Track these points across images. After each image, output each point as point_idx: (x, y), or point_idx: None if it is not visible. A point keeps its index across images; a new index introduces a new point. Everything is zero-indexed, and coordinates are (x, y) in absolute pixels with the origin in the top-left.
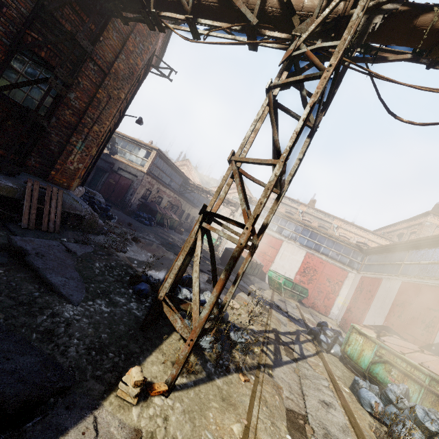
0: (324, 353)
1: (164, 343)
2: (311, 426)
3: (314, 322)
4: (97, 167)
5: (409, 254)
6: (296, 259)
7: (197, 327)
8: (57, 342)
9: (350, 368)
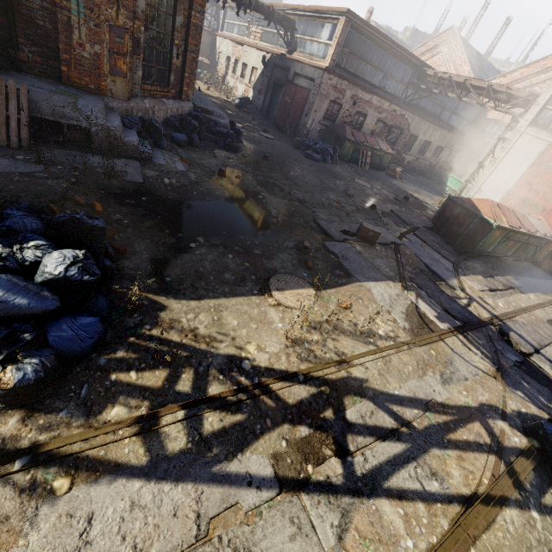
0: (514, 512)
1: None
2: None
3: None
4: (274, 82)
5: None
6: None
7: None
8: None
9: None
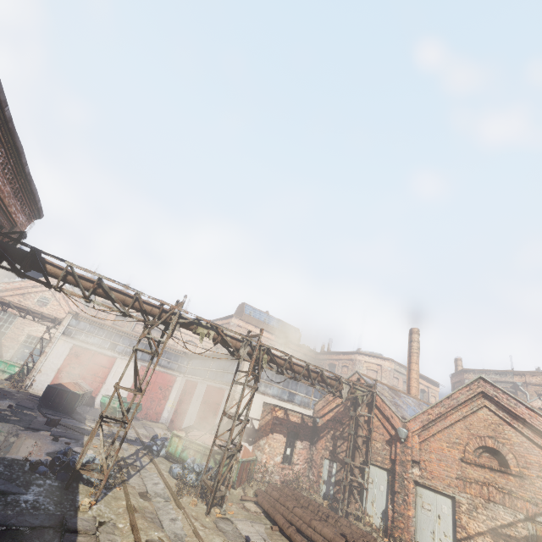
0: (155, 458)
1: (79, 490)
2: (149, 493)
3: (148, 435)
4: None
5: (213, 363)
6: (131, 374)
7: (109, 471)
8: (42, 508)
9: (171, 460)
